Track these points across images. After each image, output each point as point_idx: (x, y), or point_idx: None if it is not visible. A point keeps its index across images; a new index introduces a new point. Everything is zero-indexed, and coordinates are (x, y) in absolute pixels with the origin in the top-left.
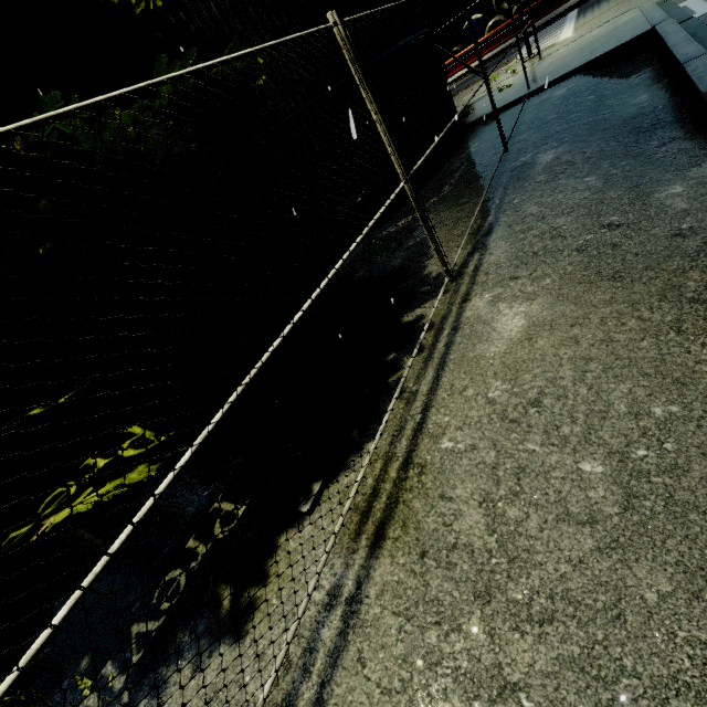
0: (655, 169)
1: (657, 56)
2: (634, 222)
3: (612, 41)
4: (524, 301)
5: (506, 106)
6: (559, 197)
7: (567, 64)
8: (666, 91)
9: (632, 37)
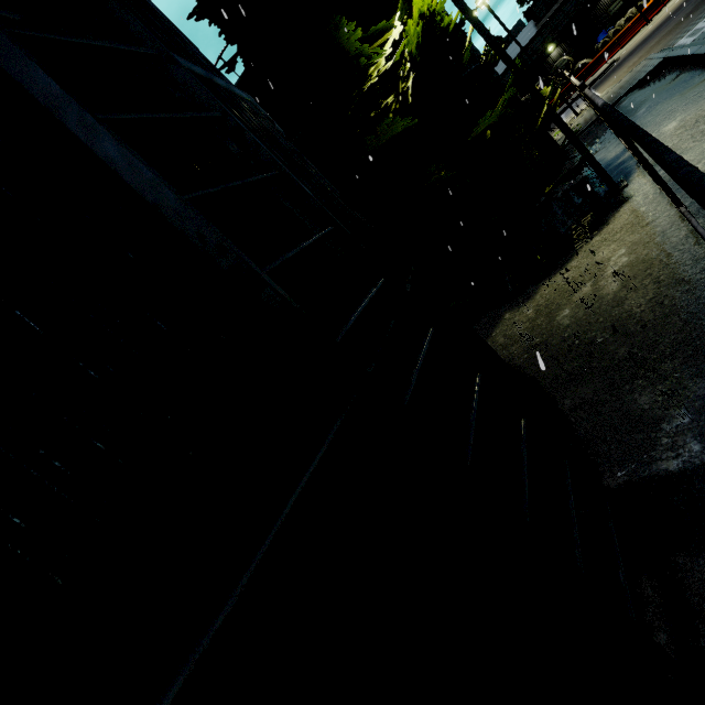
0: (703, 81)
1: (675, 66)
2: (704, 90)
3: (640, 75)
4: (671, 123)
5: (587, 128)
6: (661, 109)
7: (616, 96)
8: (690, 68)
9: (653, 67)
